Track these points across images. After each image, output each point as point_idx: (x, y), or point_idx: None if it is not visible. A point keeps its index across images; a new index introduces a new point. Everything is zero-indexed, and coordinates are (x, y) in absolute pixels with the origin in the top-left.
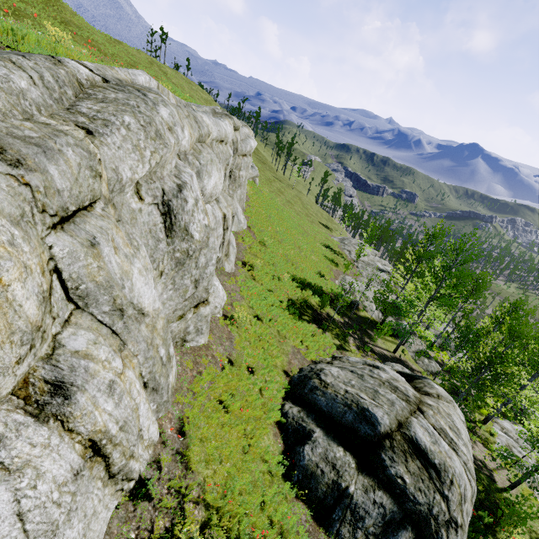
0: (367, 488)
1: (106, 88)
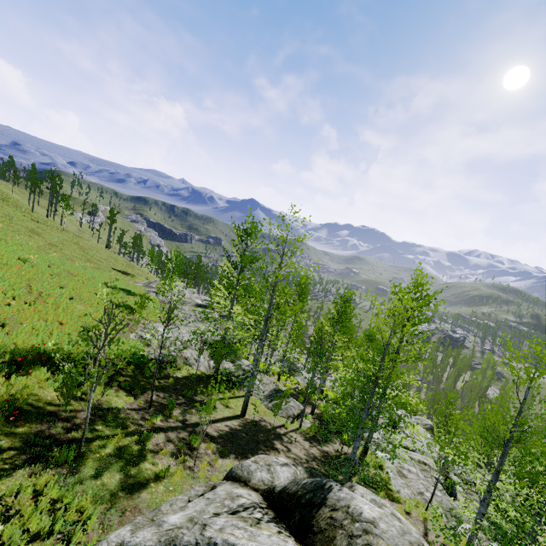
0: None
1: None
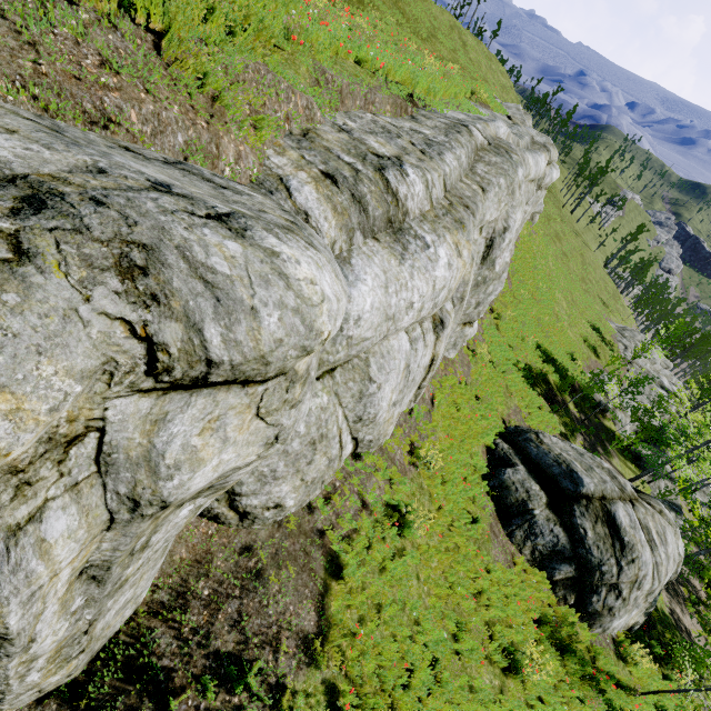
0: (550, 519)
1: (489, 151)
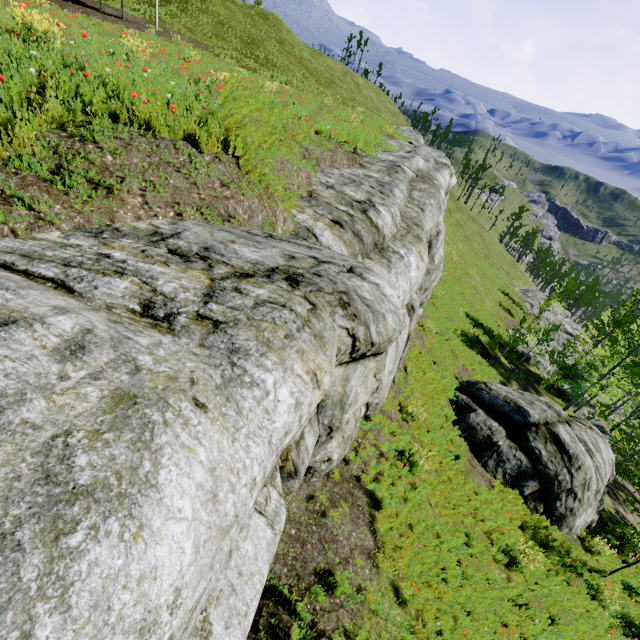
0: (511, 447)
1: (418, 181)
